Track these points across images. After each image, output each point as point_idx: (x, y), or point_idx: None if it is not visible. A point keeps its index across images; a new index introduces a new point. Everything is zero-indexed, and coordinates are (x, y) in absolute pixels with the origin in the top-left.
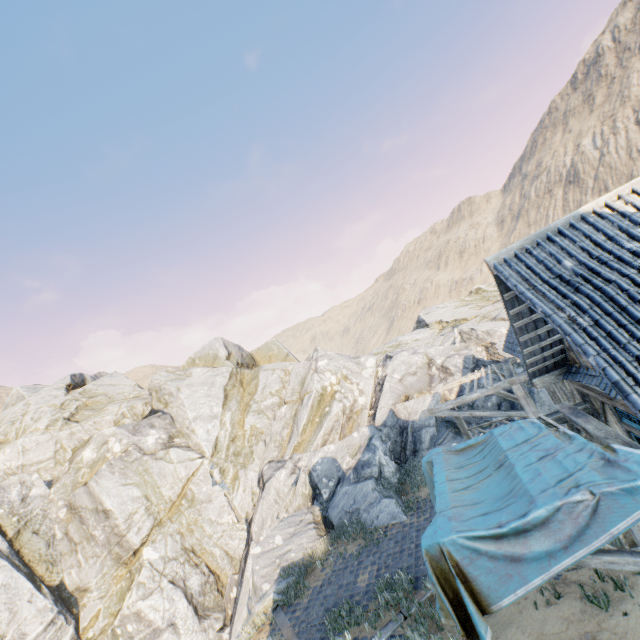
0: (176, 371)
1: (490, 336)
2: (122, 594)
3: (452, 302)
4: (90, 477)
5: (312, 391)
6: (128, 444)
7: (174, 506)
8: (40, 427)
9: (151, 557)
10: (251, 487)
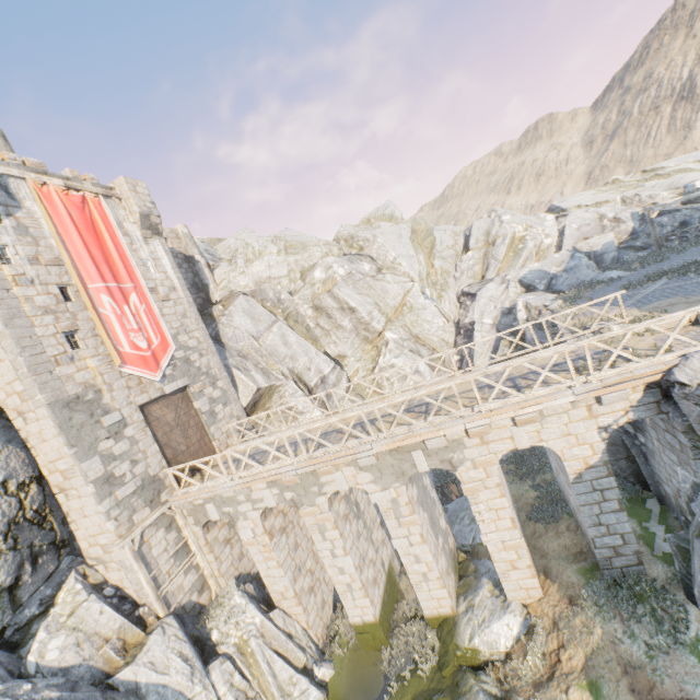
0: (359, 226)
1: (652, 199)
2: (373, 359)
3: (588, 192)
4: (324, 290)
5: (506, 234)
6: (349, 269)
7: (397, 311)
8: (273, 252)
9: (393, 337)
10: (454, 302)
